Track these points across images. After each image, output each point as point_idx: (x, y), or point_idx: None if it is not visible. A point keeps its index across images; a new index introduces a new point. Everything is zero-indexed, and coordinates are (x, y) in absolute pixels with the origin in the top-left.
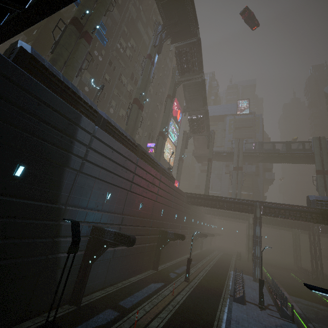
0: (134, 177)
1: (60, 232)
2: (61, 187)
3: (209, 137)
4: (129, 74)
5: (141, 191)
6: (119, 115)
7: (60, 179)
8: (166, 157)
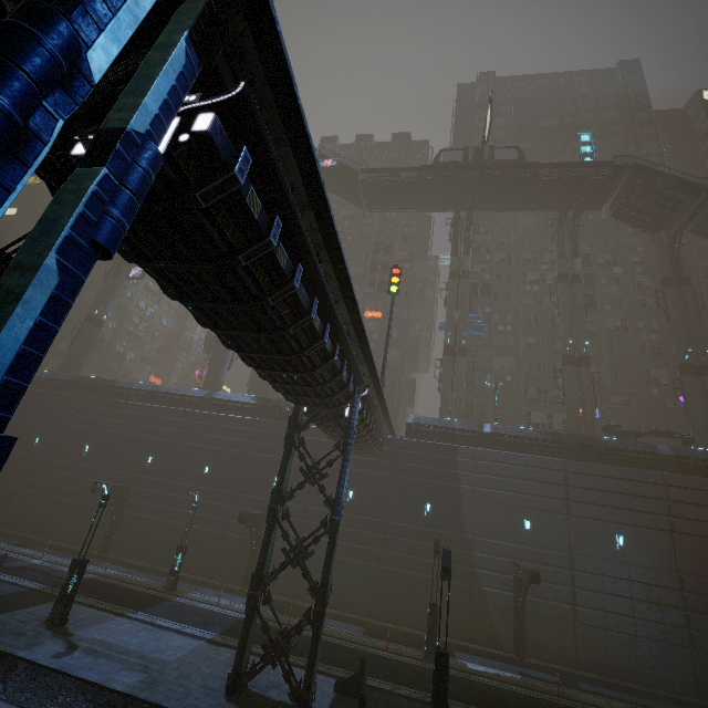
0: (568, 492)
1: (475, 562)
2: (463, 517)
3: None
4: None
5: (602, 513)
6: None
7: (459, 510)
8: None
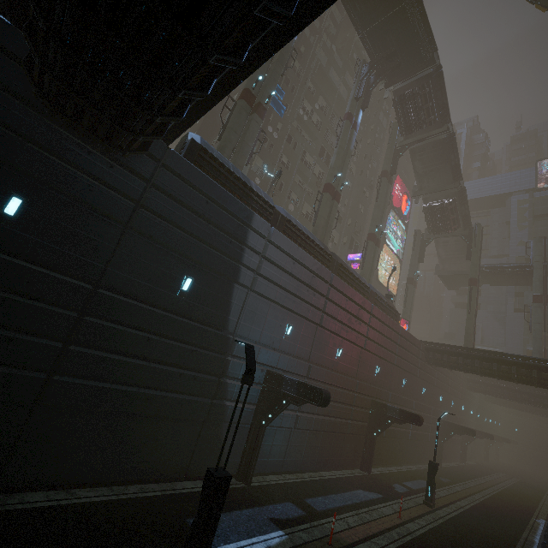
0: (326, 304)
1: (227, 370)
2: (229, 309)
3: (471, 238)
4: (317, 149)
5: (338, 328)
6: (302, 213)
7: (228, 298)
8: (383, 279)
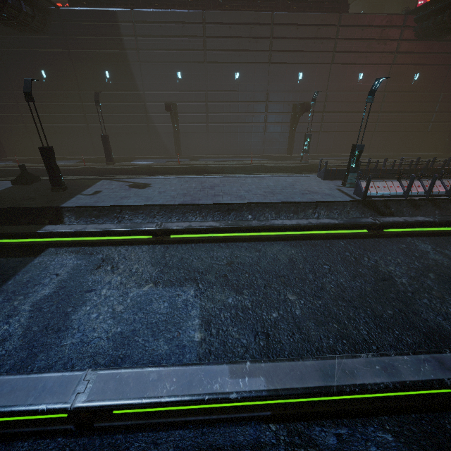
0: (206, 43)
1: (148, 110)
2: (135, 79)
3: None
4: None
5: (228, 57)
6: None
7: (131, 73)
8: None
